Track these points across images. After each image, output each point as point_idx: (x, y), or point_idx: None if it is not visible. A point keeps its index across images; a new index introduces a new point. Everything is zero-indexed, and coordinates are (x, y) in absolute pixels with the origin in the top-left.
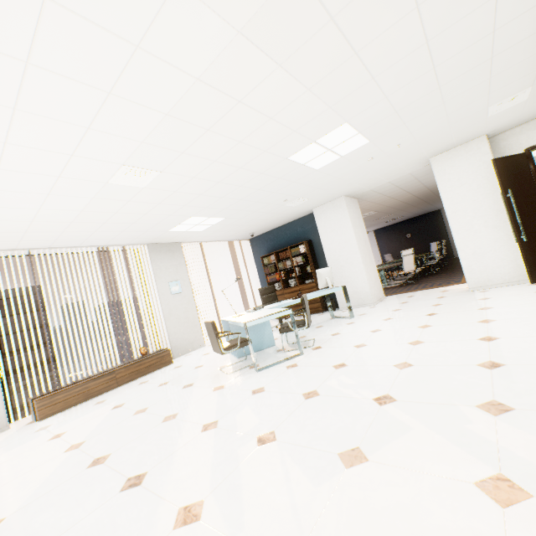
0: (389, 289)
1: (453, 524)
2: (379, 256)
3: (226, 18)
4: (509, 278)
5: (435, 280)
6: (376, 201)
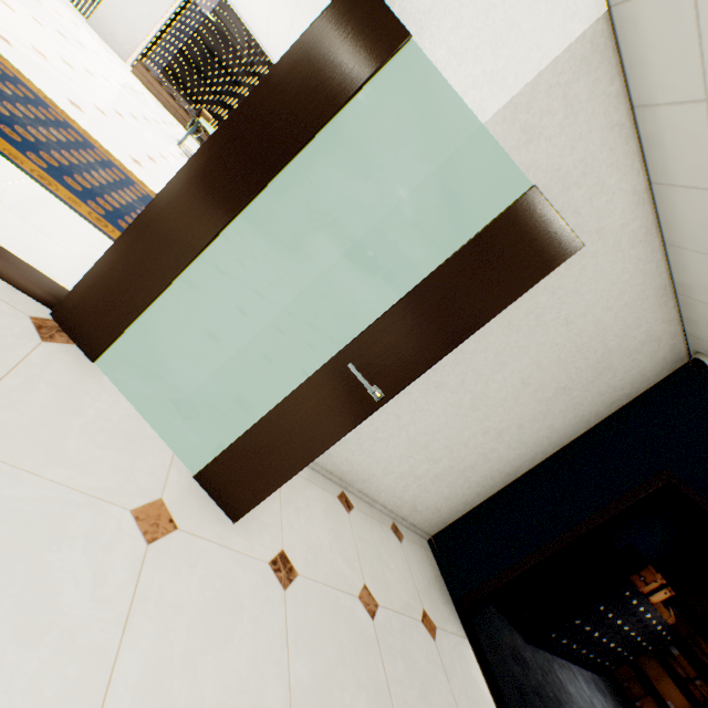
0: None
1: (24, 34)
2: None
3: None
4: None
5: None
6: None
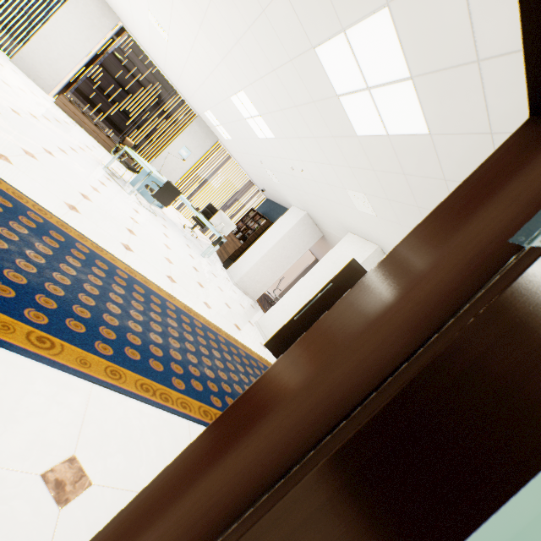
0: None
1: None
2: None
3: None
4: (270, 337)
5: None
6: None
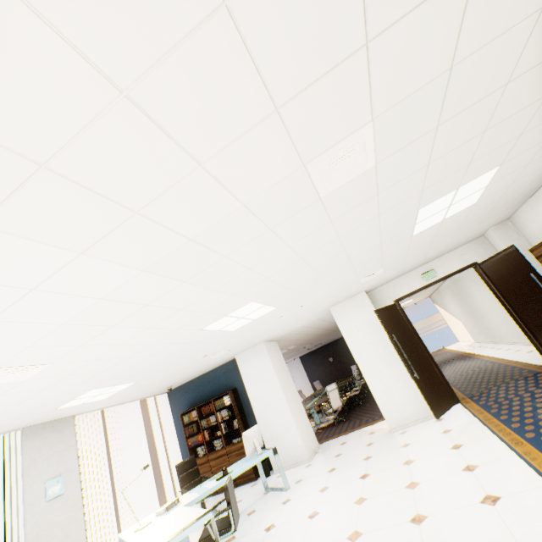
0: (322, 430)
1: None
2: (309, 383)
3: (131, 265)
4: (419, 414)
5: (362, 413)
6: (295, 338)
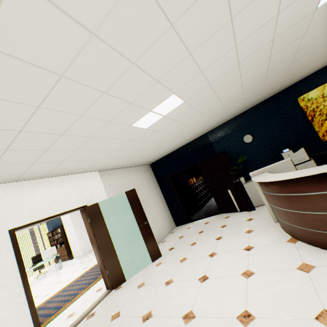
0: None
1: None
2: None
3: None
4: None
5: None
6: None
